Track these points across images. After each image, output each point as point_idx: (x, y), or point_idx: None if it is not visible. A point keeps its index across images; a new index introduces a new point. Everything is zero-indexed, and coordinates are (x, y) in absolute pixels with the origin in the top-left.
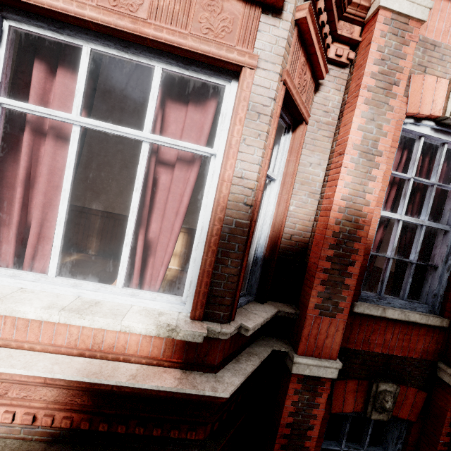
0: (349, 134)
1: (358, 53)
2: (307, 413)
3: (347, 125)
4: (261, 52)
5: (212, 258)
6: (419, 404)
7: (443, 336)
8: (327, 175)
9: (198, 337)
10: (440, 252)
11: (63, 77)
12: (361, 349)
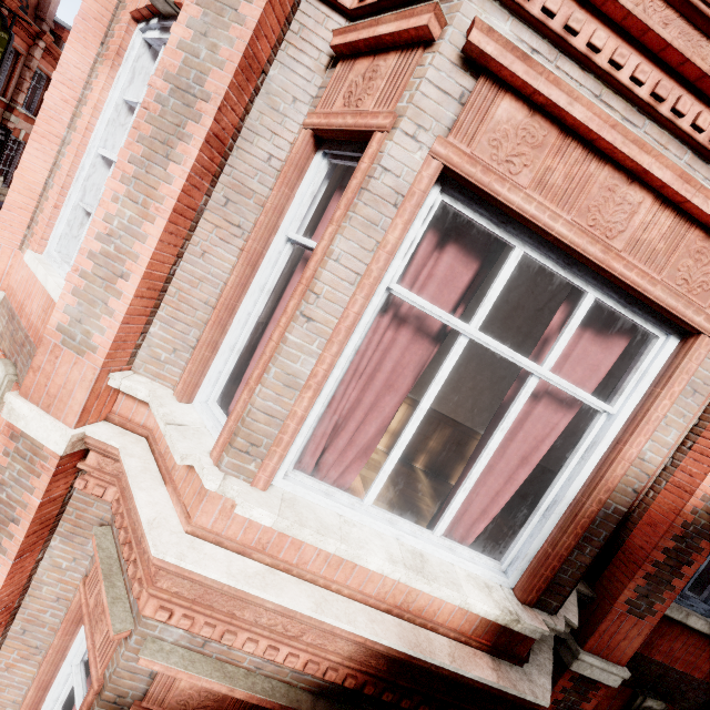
0: None
1: None
2: None
3: None
4: None
5: (572, 541)
6: None
7: None
8: (691, 439)
9: (536, 633)
10: None
11: (453, 258)
12: (639, 652)
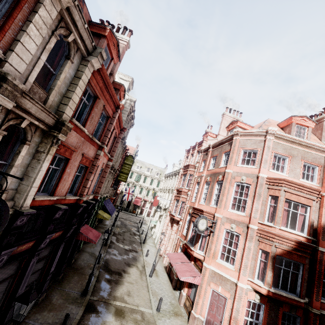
0: (322, 212)
1: (321, 199)
2: (322, 258)
3: (321, 210)
4: (313, 204)
5: (309, 228)
6: None
7: None
8: (318, 217)
9: (310, 238)
10: None
11: (286, 203)
12: None
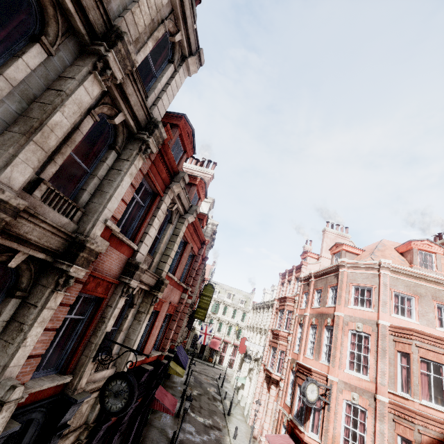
0: None
1: None
2: None
3: None
4: None
5: None
6: None
7: None
8: None
9: None
10: None
11: (423, 364)
12: None
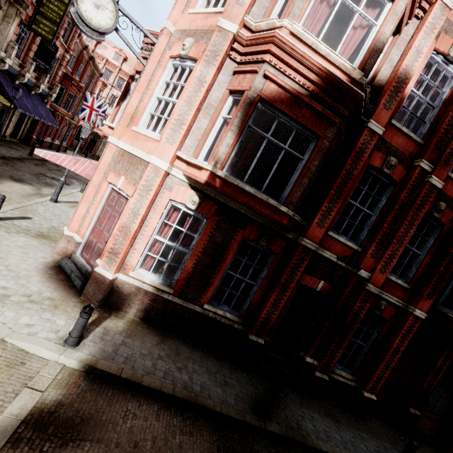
0: (415, 41)
1: (425, 15)
2: (366, 146)
3: (414, 39)
4: None
5: (368, 56)
6: (402, 175)
7: (420, 150)
8: (399, 59)
9: (360, 75)
10: (429, 117)
11: None
12: (388, 141)
